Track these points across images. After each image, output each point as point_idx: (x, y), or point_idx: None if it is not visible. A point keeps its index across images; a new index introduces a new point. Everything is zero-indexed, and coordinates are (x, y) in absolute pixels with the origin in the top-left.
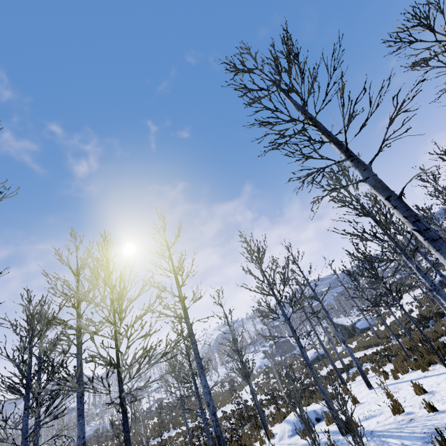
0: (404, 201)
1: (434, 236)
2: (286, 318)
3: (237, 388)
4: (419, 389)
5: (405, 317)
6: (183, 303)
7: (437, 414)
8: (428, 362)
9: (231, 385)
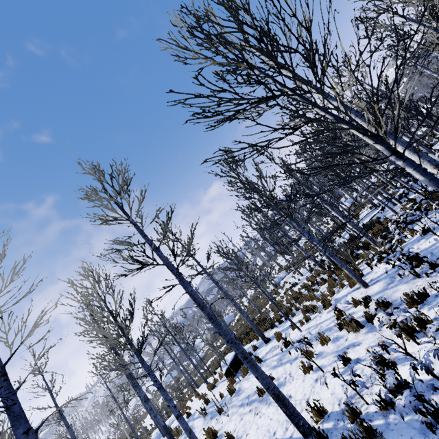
0: (130, 373)
1: (136, 385)
2: (133, 386)
3: (142, 417)
4: (196, 395)
5: (240, 316)
6: (59, 412)
7: (190, 410)
8: (216, 368)
9: (135, 418)
